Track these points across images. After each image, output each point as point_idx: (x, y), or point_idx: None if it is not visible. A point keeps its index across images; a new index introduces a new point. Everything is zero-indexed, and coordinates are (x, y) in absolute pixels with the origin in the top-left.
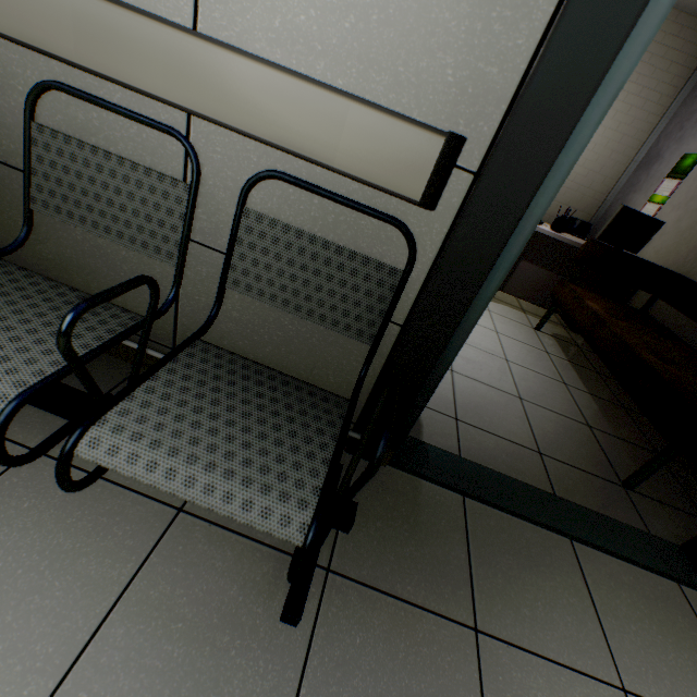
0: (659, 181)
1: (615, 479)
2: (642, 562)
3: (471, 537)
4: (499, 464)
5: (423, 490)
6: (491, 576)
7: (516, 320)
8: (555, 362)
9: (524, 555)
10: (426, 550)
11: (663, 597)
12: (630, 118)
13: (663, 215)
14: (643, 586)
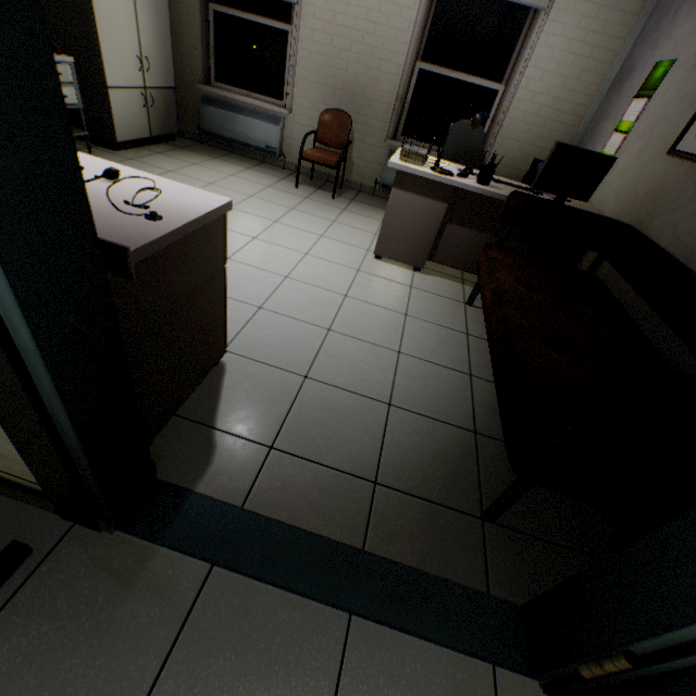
0: (628, 102)
1: (475, 509)
2: (443, 641)
3: (186, 630)
4: (300, 507)
5: (152, 563)
6: (183, 692)
7: (445, 295)
8: (473, 345)
9: (258, 650)
10: (98, 661)
11: (458, 692)
12: (599, 22)
13: (627, 146)
14: (432, 678)
